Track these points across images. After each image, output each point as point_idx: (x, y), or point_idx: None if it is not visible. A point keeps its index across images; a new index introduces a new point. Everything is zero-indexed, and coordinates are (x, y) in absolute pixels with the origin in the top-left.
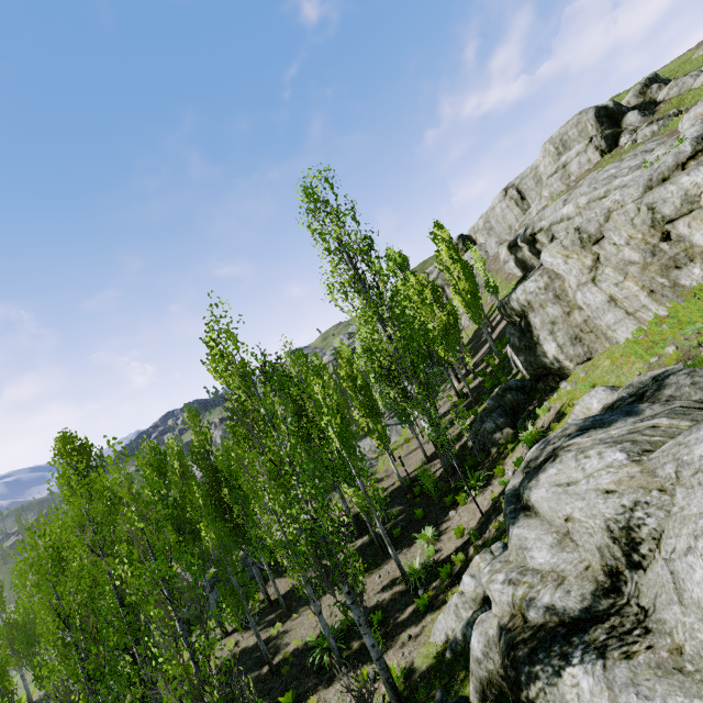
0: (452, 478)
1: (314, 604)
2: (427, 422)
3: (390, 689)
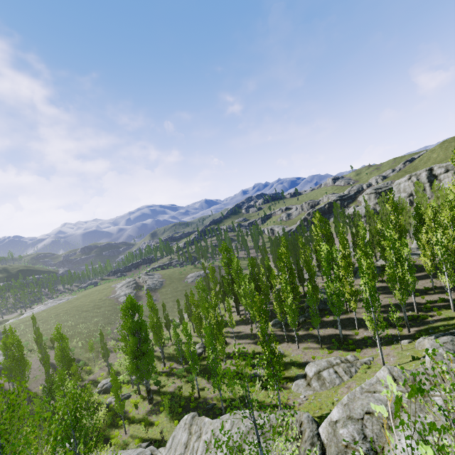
0: None
1: (431, 277)
2: None
3: None
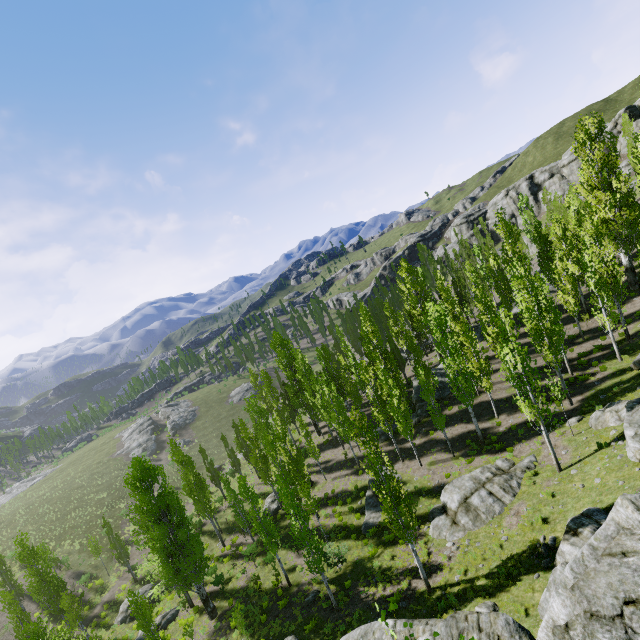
0: (632, 287)
1: (577, 320)
2: (626, 259)
3: (627, 332)
